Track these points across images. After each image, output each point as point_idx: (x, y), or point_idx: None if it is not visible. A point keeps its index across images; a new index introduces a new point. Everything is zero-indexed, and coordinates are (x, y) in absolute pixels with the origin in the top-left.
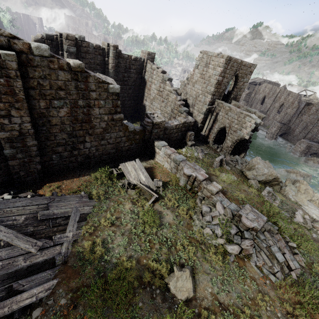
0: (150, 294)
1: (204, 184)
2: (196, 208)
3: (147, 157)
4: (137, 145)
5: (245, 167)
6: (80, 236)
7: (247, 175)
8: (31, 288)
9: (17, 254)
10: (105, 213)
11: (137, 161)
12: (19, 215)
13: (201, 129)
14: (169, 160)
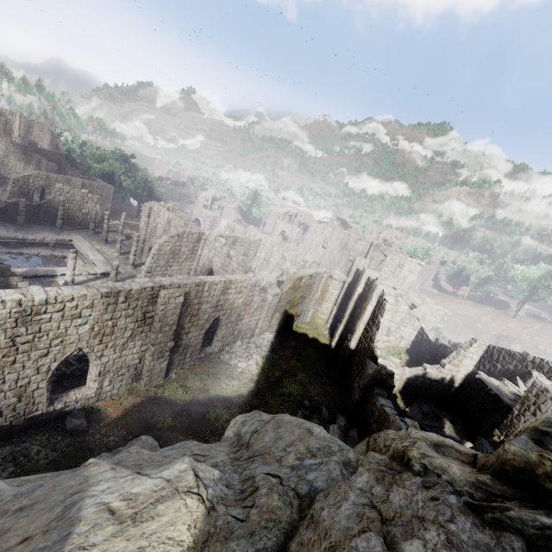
0: None
1: None
2: None
3: None
4: None
5: None
6: None
7: None
8: None
9: None
10: None
11: None
12: None
13: None
14: None
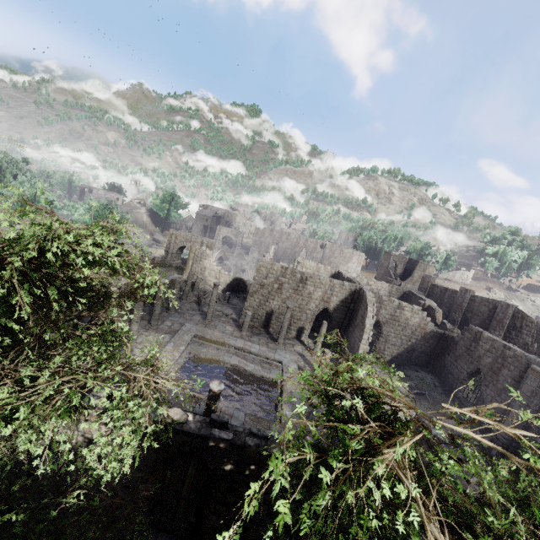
0: None
1: None
2: None
3: None
4: None
5: None
6: None
7: None
8: None
9: None
10: None
11: None
12: None
13: None
14: None
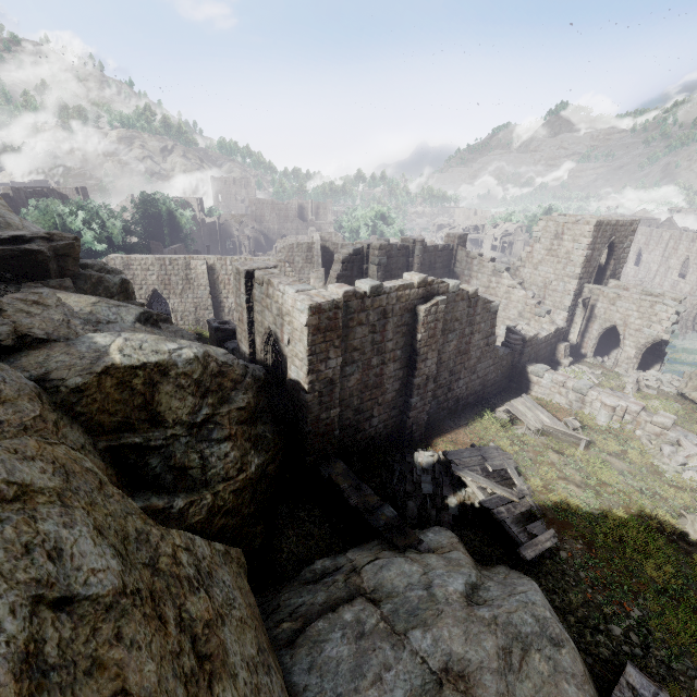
0: (667, 540)
1: (644, 416)
2: (649, 451)
3: (516, 392)
4: (502, 376)
5: (687, 386)
6: (533, 490)
7: (695, 398)
8: (539, 534)
9: (506, 501)
10: (536, 466)
11: (525, 397)
12: (474, 465)
13: (565, 336)
14: (563, 390)
